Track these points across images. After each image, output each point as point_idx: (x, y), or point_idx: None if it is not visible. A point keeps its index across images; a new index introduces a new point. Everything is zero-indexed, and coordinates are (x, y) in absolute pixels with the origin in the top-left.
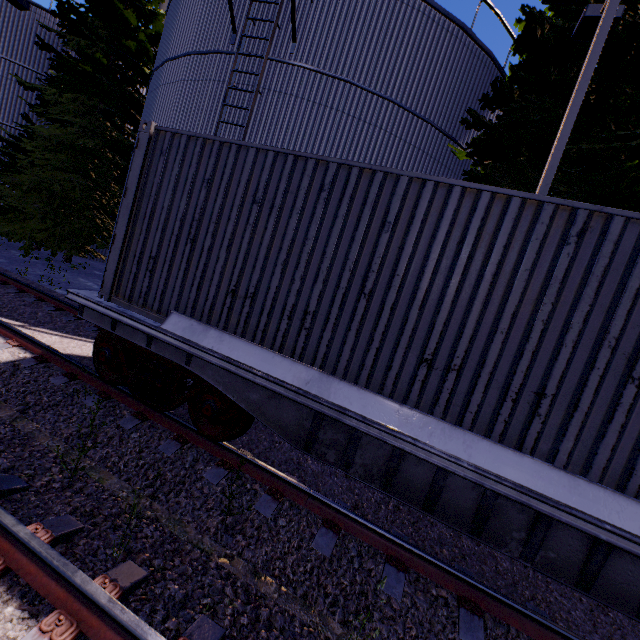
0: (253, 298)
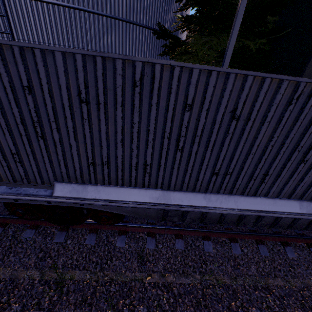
0: (108, 164)
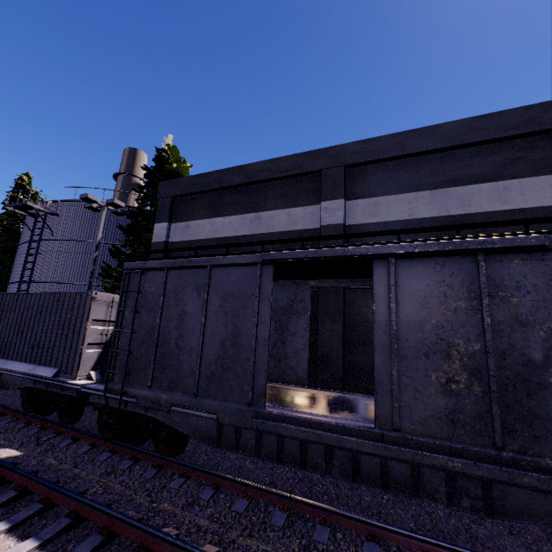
0: None
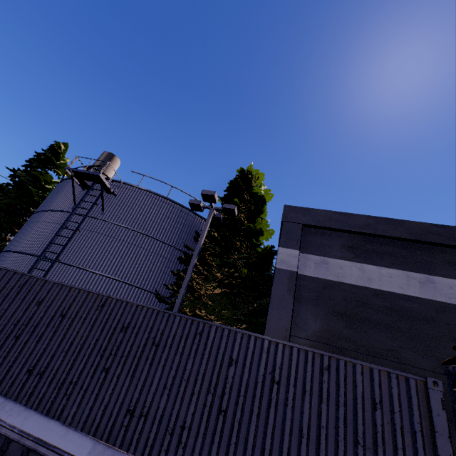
0: None
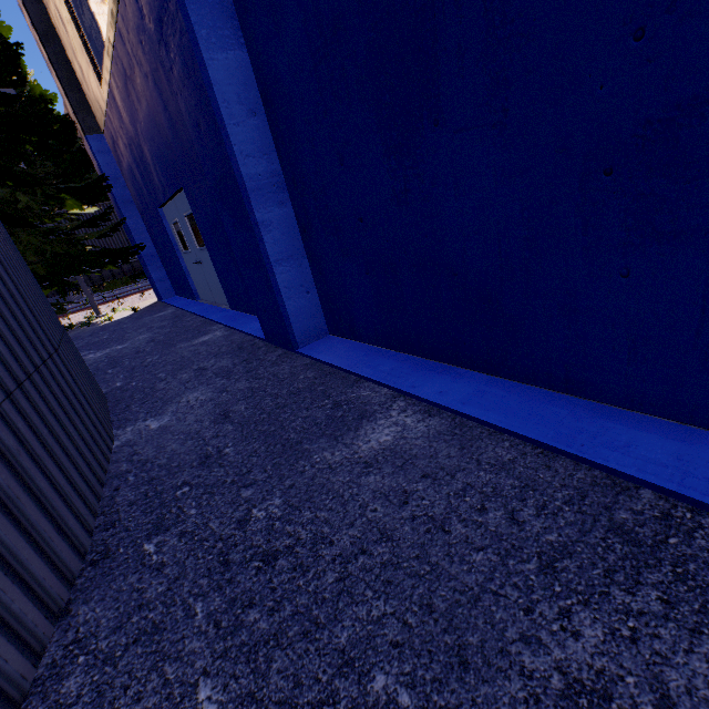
0: None
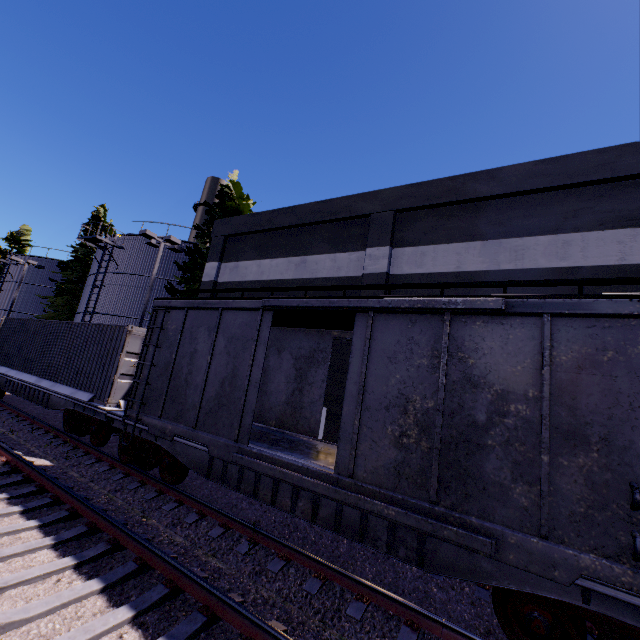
0: (8, 355)
